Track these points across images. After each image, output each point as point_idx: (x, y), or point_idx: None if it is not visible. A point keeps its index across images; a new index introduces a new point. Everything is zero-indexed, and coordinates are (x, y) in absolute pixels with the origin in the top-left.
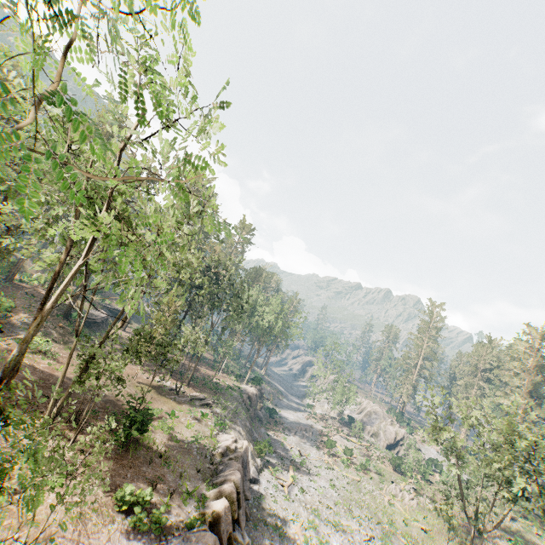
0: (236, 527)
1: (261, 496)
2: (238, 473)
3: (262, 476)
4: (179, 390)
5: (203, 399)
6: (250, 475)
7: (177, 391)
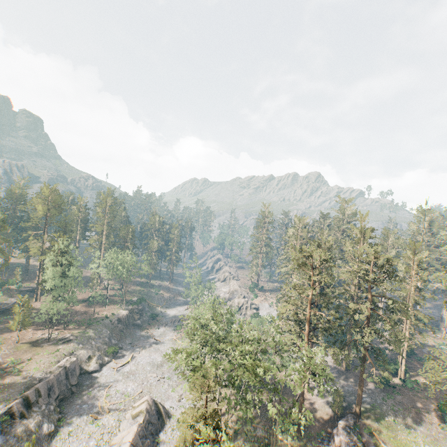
0: (36, 406)
1: (95, 378)
2: (42, 382)
3: (107, 366)
4: (48, 339)
5: (69, 337)
6: (91, 370)
7: (48, 339)
